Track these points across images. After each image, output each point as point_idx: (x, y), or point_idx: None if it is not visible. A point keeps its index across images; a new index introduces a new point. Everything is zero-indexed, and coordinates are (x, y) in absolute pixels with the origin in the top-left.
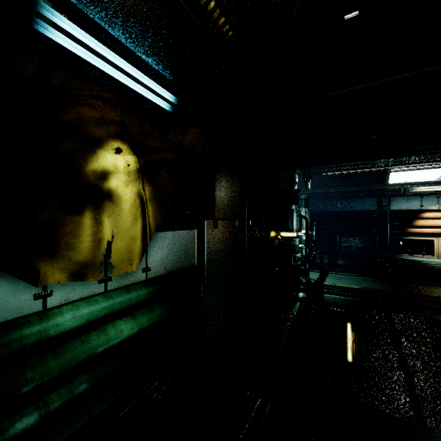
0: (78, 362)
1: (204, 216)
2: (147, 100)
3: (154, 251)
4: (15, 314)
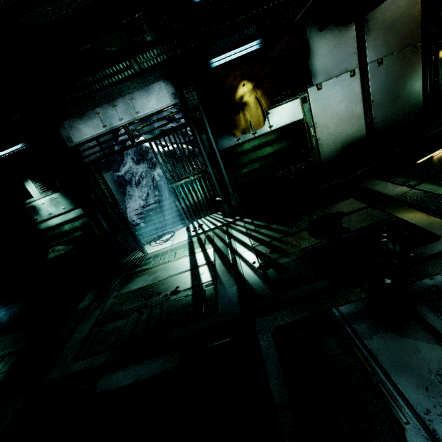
0: (254, 158)
1: (306, 87)
2: (249, 52)
3: (273, 118)
4: (233, 144)
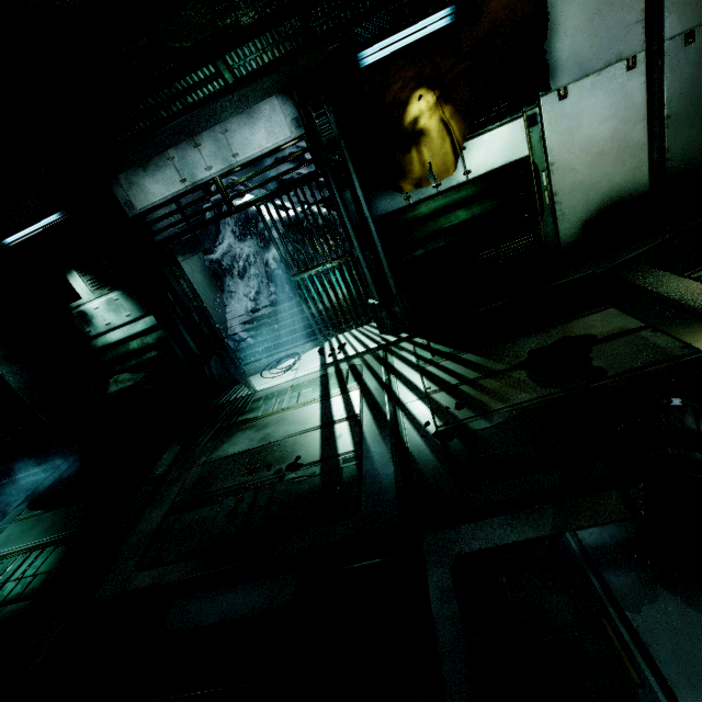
0: (435, 231)
1: (537, 94)
2: (430, 32)
3: (471, 157)
4: (400, 207)
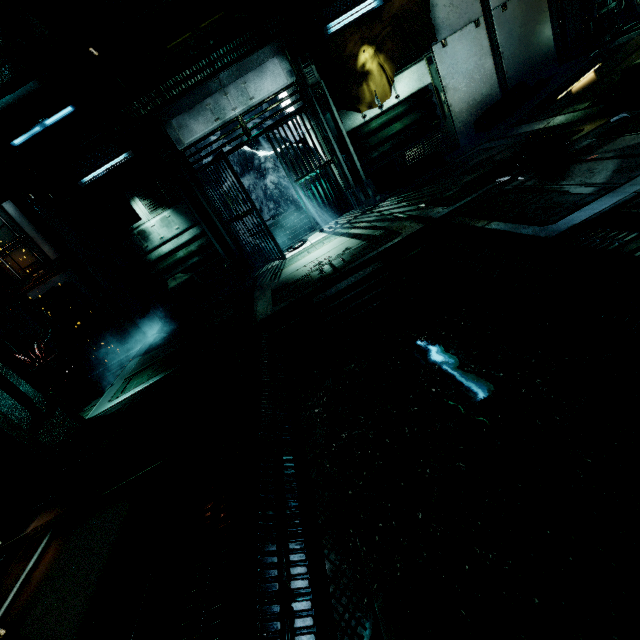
0: (383, 138)
1: (430, 45)
2: (366, 11)
3: (399, 87)
4: (360, 124)
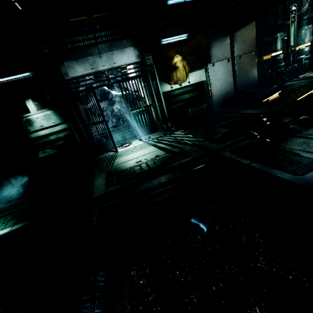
0: (179, 100)
1: (207, 63)
2: (181, 39)
3: (190, 78)
4: (169, 90)
